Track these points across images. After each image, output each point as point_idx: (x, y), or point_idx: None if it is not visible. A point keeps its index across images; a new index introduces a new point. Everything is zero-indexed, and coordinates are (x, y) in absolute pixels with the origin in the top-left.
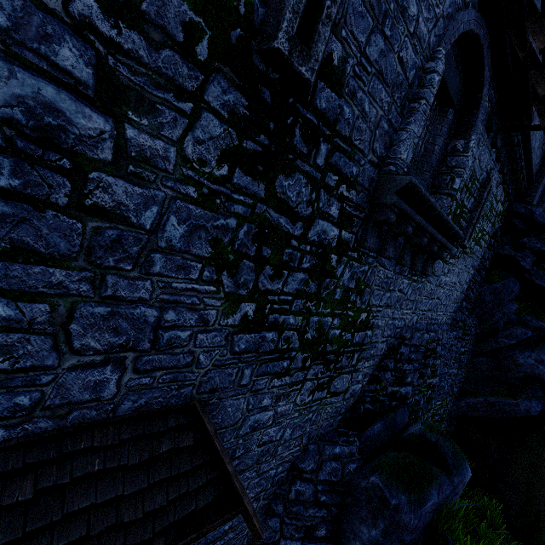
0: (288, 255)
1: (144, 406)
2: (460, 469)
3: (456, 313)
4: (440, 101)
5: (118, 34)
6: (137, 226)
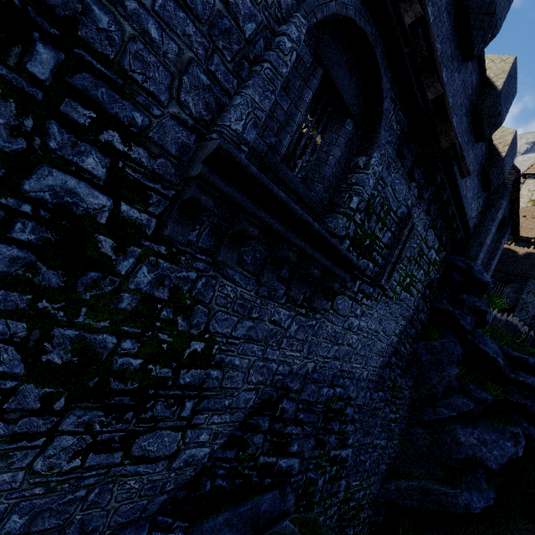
0: None
1: None
2: None
3: (385, 370)
4: (335, 107)
5: None
6: None
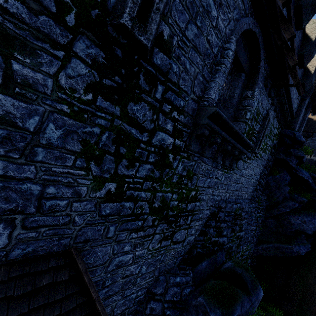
0: (138, 153)
1: (31, 252)
2: (255, 291)
3: (254, 193)
4: (237, 69)
5: (5, 2)
6: (23, 128)
